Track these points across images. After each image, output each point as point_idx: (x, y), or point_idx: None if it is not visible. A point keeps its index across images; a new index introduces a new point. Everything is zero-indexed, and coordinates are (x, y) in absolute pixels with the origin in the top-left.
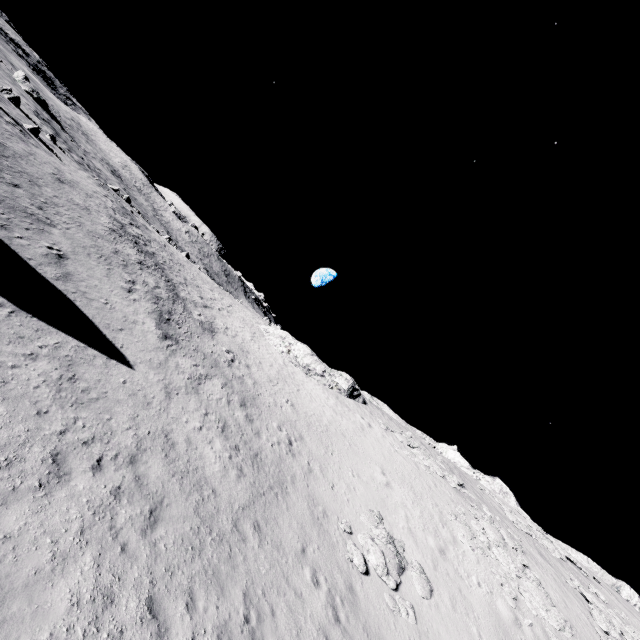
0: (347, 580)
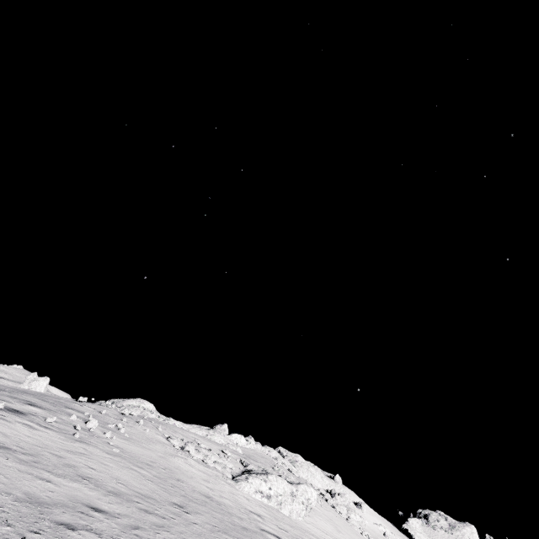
0: None
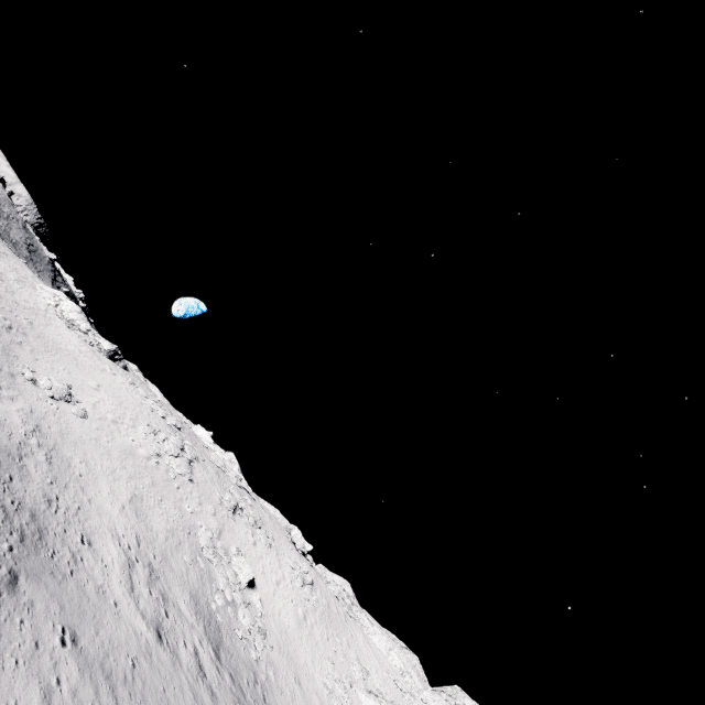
0: (13, 373)
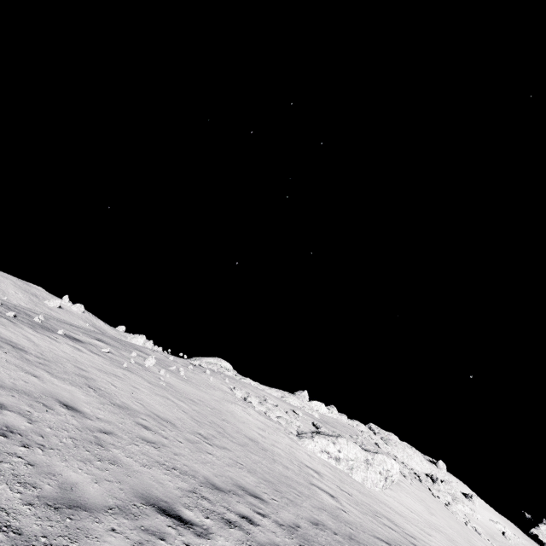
0: None
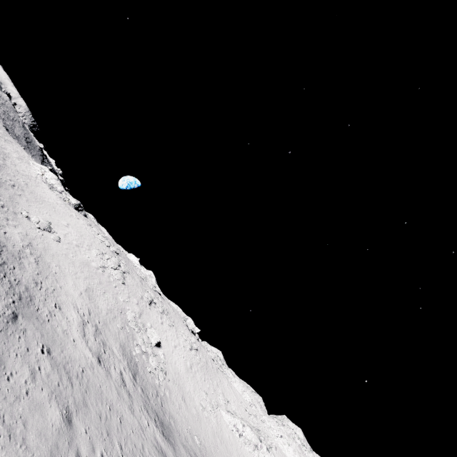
0: (15, 212)
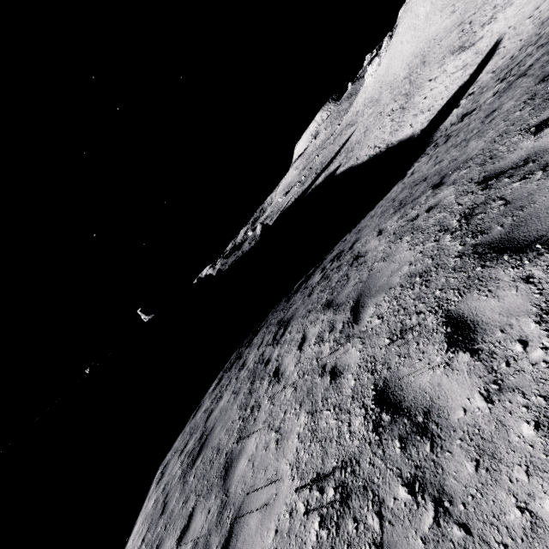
0: (393, 80)
